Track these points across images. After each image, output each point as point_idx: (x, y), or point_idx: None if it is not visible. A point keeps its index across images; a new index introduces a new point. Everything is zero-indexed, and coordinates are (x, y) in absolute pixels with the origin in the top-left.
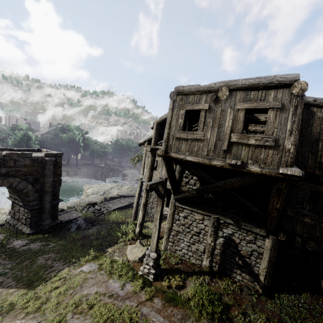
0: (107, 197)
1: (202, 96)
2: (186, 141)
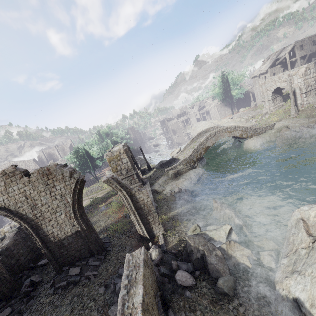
0: (227, 122)
1: (314, 37)
2: (314, 48)
